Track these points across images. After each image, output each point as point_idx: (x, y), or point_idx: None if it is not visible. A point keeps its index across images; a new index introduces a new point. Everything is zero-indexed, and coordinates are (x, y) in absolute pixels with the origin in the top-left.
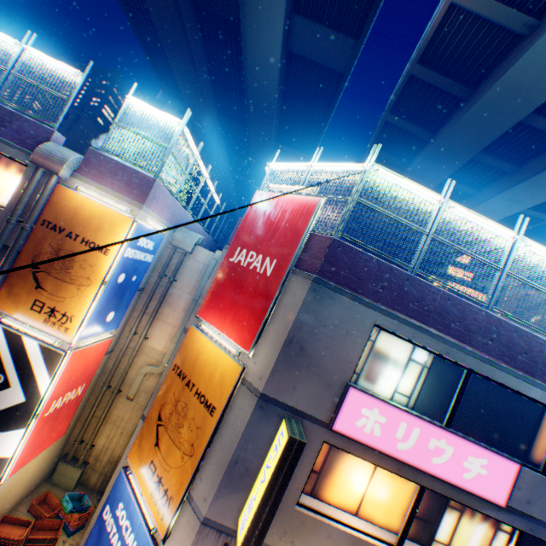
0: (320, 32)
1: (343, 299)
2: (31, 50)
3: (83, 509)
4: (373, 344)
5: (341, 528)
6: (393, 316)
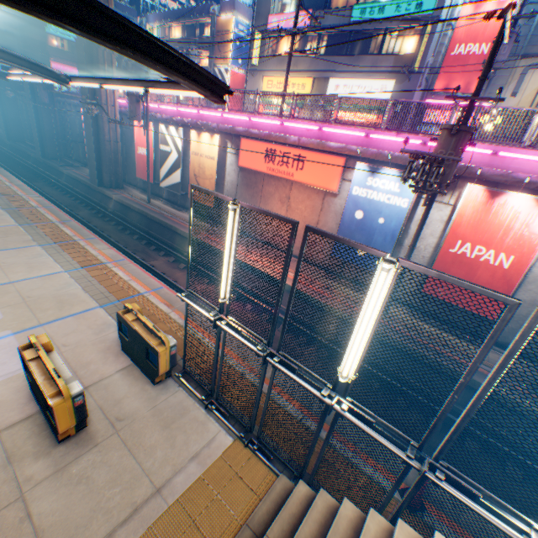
0: None
1: None
2: None
3: None
4: (280, 4)
5: (274, 59)
6: None
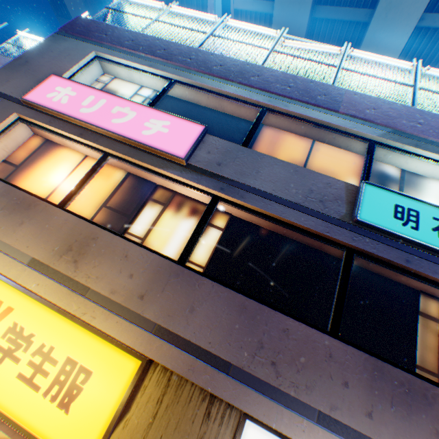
0: None
1: (74, 41)
2: None
3: None
4: (107, 85)
5: None
6: (112, 49)
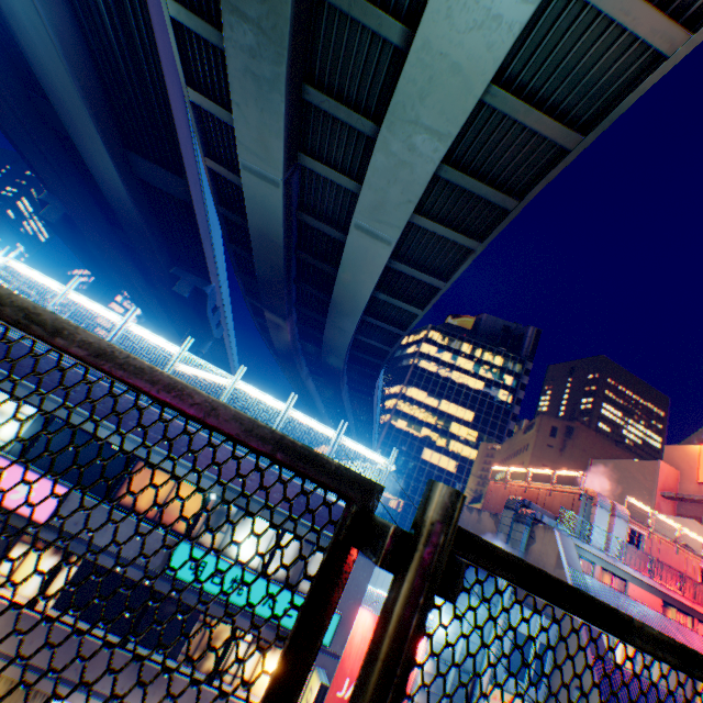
0: (154, 167)
1: None
2: None
3: None
4: None
5: None
6: None
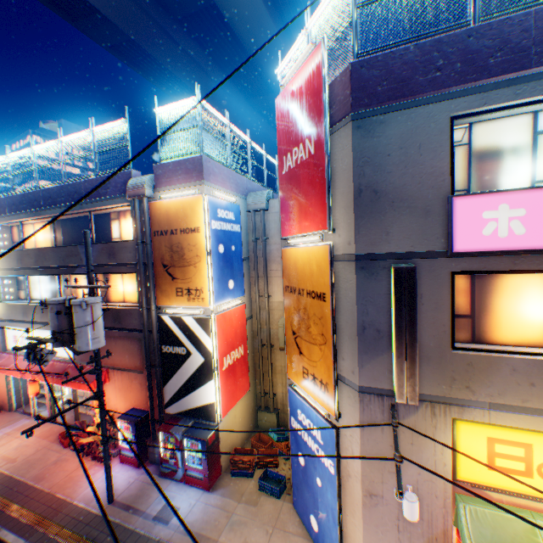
0: None
1: (395, 115)
2: (96, 130)
3: (286, 439)
4: (469, 147)
5: (527, 358)
6: (472, 91)
